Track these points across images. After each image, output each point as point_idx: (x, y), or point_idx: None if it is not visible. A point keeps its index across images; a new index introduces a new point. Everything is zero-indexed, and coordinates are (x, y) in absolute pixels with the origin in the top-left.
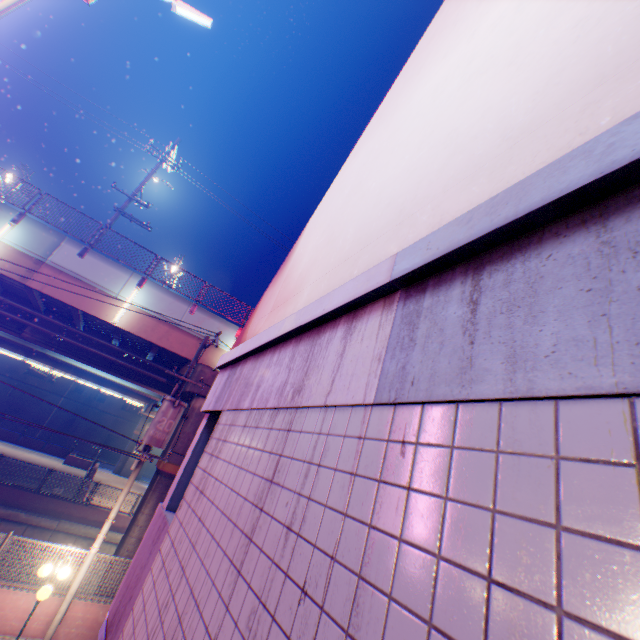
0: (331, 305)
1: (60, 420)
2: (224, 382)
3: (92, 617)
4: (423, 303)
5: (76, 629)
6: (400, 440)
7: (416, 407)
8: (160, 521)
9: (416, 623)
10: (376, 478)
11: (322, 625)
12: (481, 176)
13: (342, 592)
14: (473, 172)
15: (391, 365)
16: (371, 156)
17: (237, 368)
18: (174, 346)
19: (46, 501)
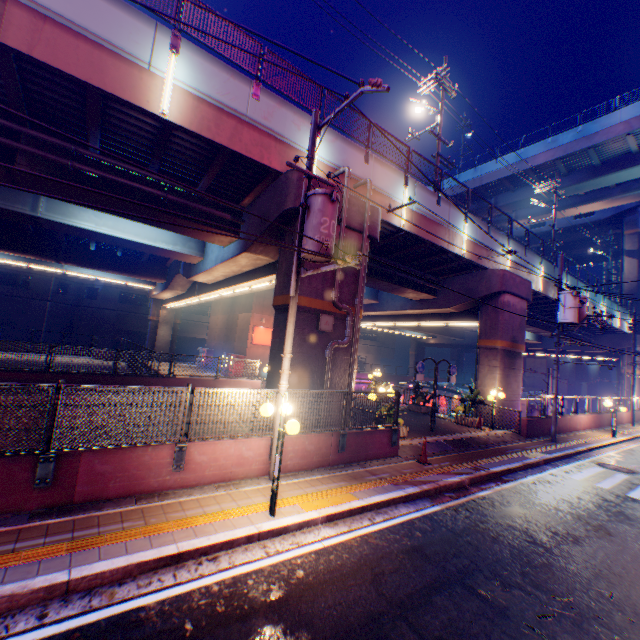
0: None
1: (57, 326)
2: None
3: (300, 449)
4: None
5: (290, 462)
6: None
7: None
8: None
9: None
10: None
11: None
12: None
13: None
14: None
15: None
16: None
17: None
18: (250, 151)
19: (128, 382)
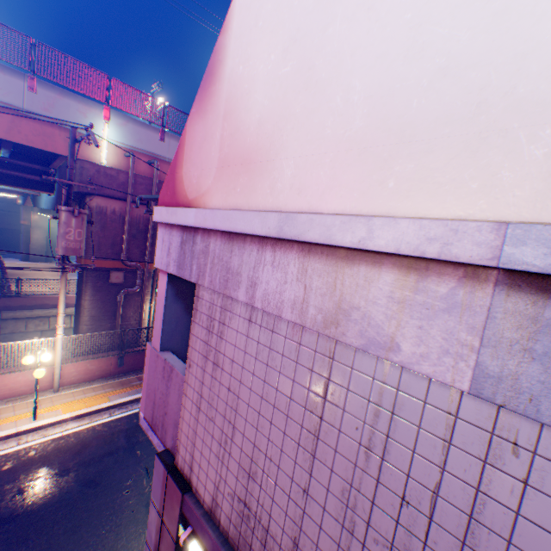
0: (374, 243)
1: None
2: (179, 246)
3: (83, 369)
4: (545, 311)
5: (75, 378)
6: (510, 441)
7: (532, 421)
8: (161, 363)
9: None
10: (480, 458)
11: (433, 528)
12: None
13: (452, 519)
14: None
15: (493, 365)
16: None
17: (195, 236)
18: (32, 141)
19: None
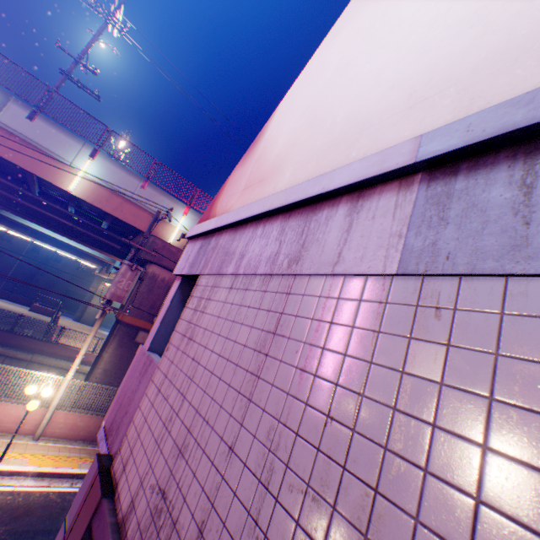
0: (333, 184)
1: (21, 275)
2: (197, 251)
3: (72, 422)
4: (455, 186)
5: (60, 430)
6: (433, 306)
7: (451, 279)
8: (144, 359)
9: (468, 445)
10: (406, 335)
11: (355, 442)
12: (528, 58)
13: (375, 420)
14: (515, 54)
15: (416, 241)
16: (360, 36)
17: (211, 239)
18: (128, 218)
19: (19, 339)
